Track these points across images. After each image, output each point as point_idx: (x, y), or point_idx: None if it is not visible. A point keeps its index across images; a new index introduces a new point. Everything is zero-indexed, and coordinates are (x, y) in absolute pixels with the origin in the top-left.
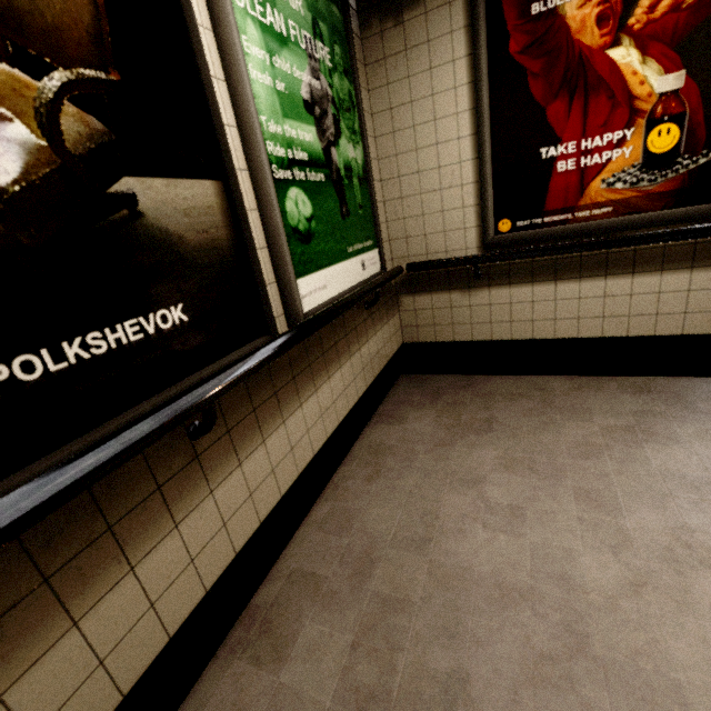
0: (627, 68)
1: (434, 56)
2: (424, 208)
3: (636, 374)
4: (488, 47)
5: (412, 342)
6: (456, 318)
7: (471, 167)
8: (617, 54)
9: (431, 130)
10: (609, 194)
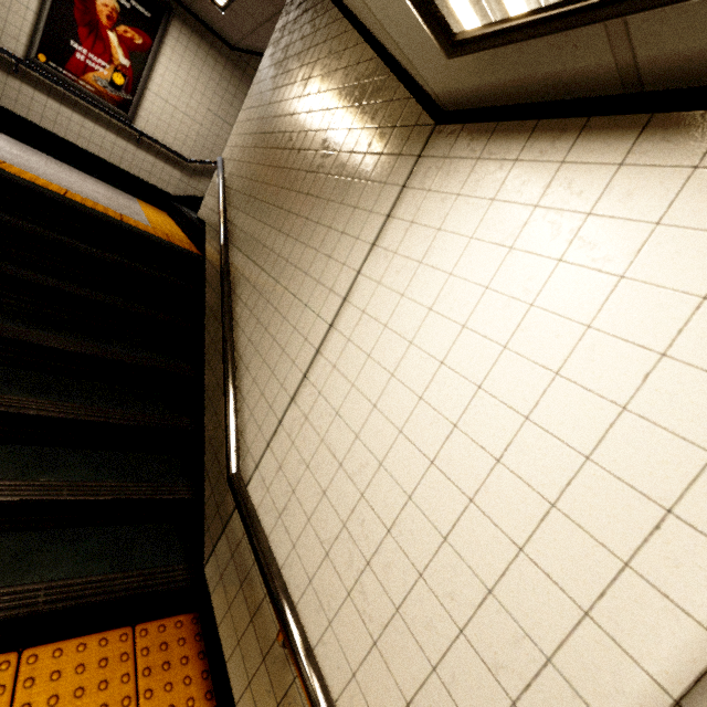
0: (113, 43)
1: None
2: None
3: (87, 174)
4: None
5: None
6: None
7: (33, 16)
8: (111, 35)
9: None
10: (95, 84)
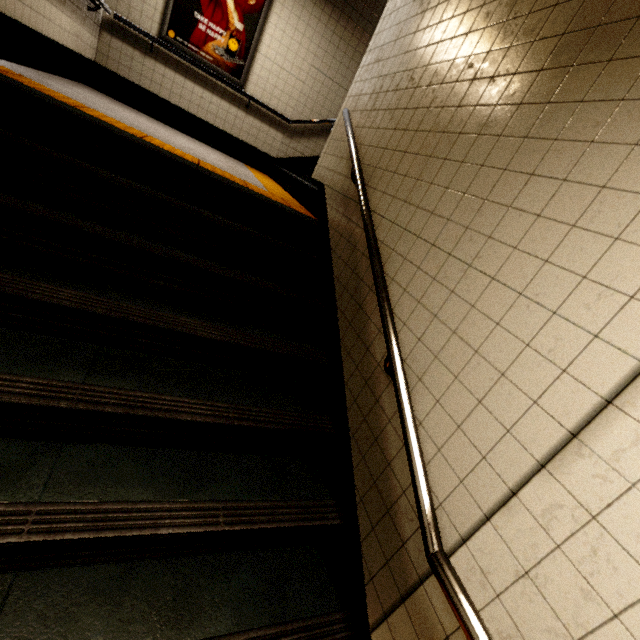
0: (230, 8)
1: None
2: None
3: (204, 144)
4: None
5: (101, 65)
6: (133, 67)
7: None
8: (228, 0)
9: None
10: (213, 53)
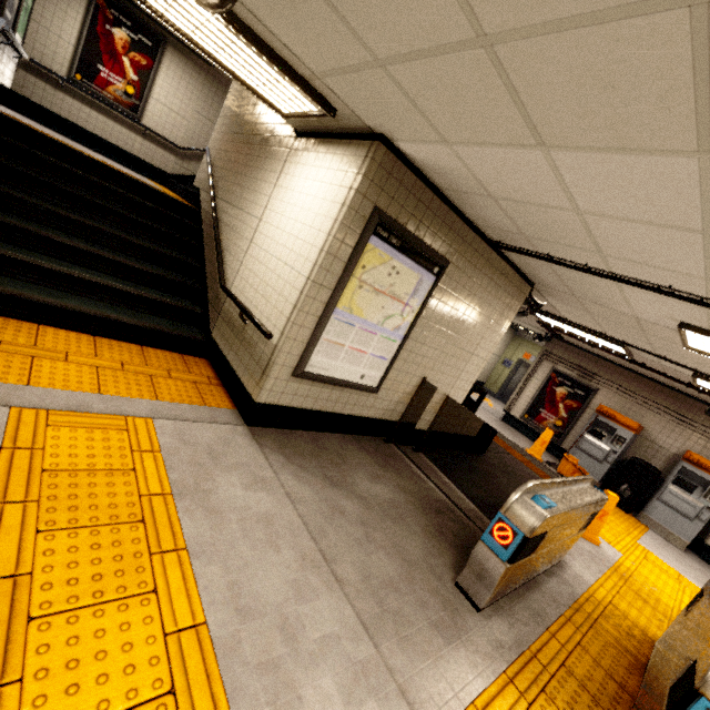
0: (126, 65)
1: (72, 4)
2: (47, 45)
3: (109, 159)
4: (91, 21)
5: (17, 92)
6: (45, 96)
7: (73, 49)
8: (125, 60)
9: (61, 23)
10: (114, 94)
